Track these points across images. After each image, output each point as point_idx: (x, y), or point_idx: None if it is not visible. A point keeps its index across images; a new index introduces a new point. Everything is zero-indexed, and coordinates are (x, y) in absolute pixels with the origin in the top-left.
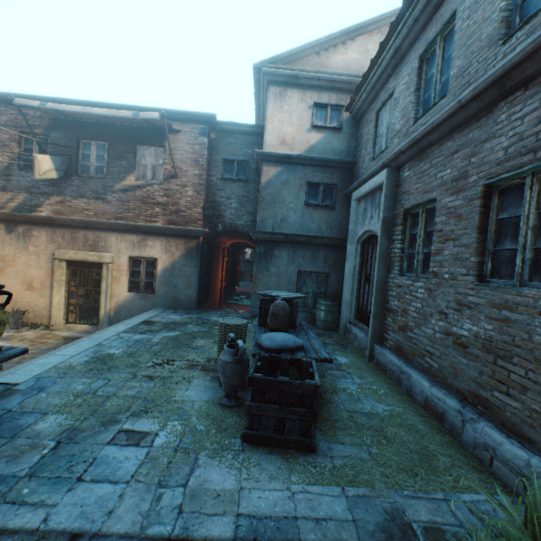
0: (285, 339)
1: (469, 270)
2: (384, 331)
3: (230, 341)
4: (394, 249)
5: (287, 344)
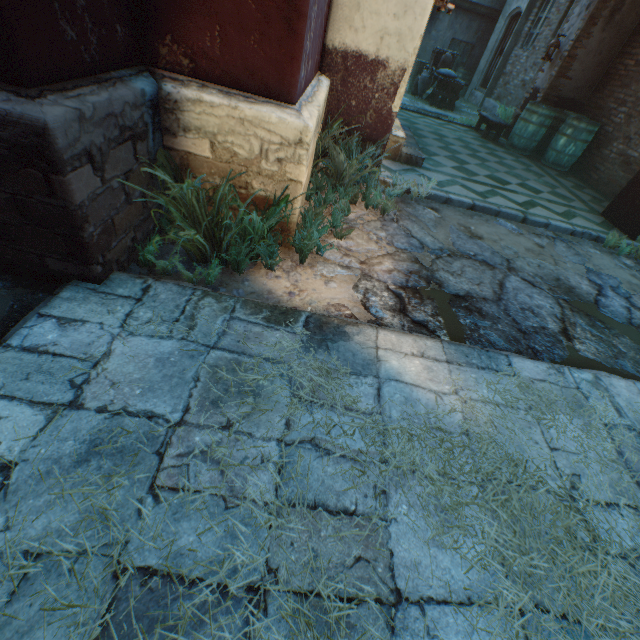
0: (451, 72)
1: (545, 45)
2: (494, 90)
3: (426, 70)
4: (525, 29)
5: (451, 75)
